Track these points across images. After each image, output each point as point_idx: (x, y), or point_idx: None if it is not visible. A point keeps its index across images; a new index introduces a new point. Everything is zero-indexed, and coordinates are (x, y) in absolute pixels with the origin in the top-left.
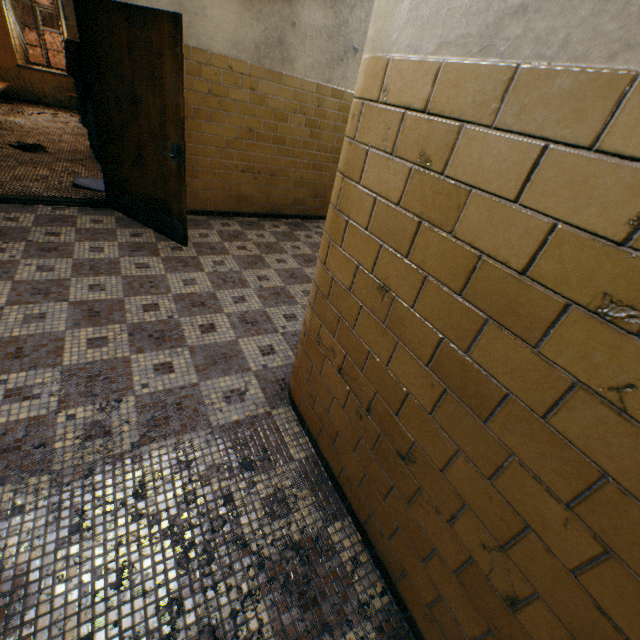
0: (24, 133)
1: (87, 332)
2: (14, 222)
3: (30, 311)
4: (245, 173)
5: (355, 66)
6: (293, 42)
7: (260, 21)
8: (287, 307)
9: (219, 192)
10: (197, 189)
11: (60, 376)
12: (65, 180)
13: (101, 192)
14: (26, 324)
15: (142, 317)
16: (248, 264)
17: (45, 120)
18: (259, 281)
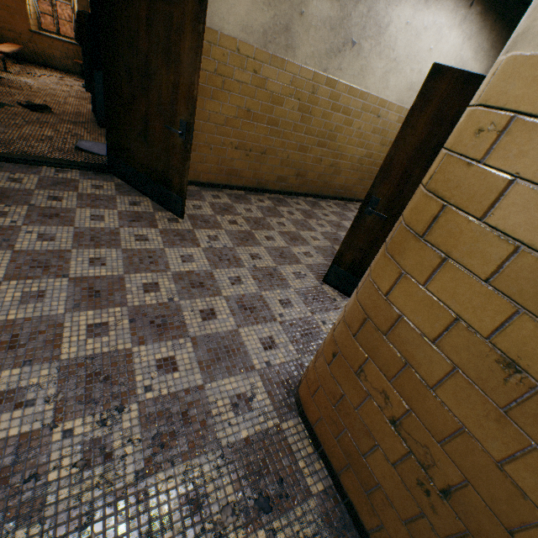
0: (32, 93)
1: (87, 316)
2: (18, 183)
3: (28, 288)
4: (238, 150)
5: (350, 58)
6: (298, 30)
7: (271, 7)
8: (281, 291)
9: (212, 165)
10: (193, 161)
11: (57, 374)
12: (68, 142)
13: (101, 156)
14: (23, 304)
15: (142, 299)
16: (240, 240)
17: (52, 82)
18: (252, 260)
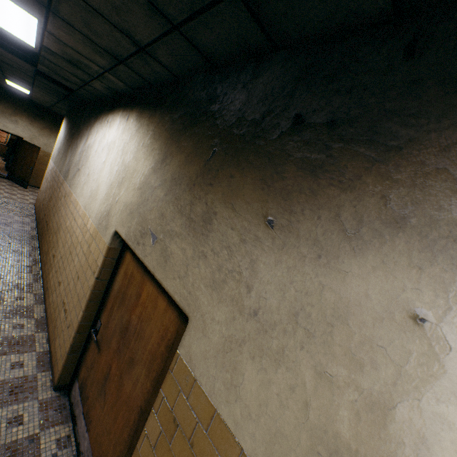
0: None
1: None
2: None
3: None
4: None
5: None
6: None
7: None
8: None
9: None
10: (38, 181)
11: None
12: None
13: (5, 176)
14: None
15: (9, 191)
16: None
17: None
18: None
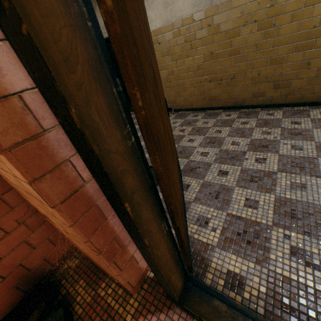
0: None
1: None
2: None
3: None
4: (211, 82)
5: None
6: None
7: None
8: None
9: (198, 97)
10: (187, 97)
11: None
12: None
13: None
14: None
15: None
16: None
17: None
18: None
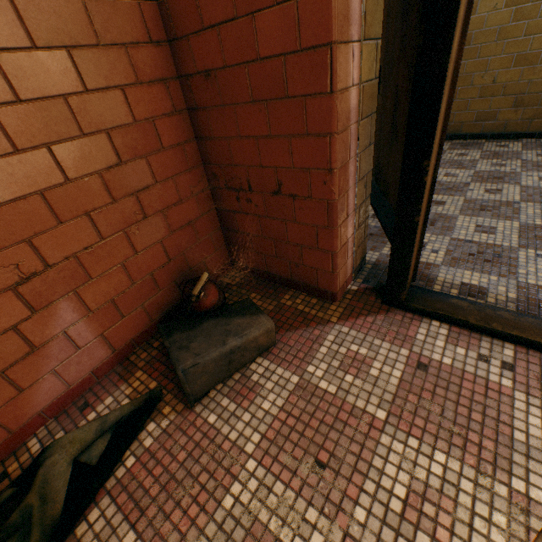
0: None
1: None
2: None
3: None
4: None
5: None
6: None
7: None
8: None
9: None
10: None
11: None
12: None
13: None
14: None
15: None
16: None
17: None
18: None
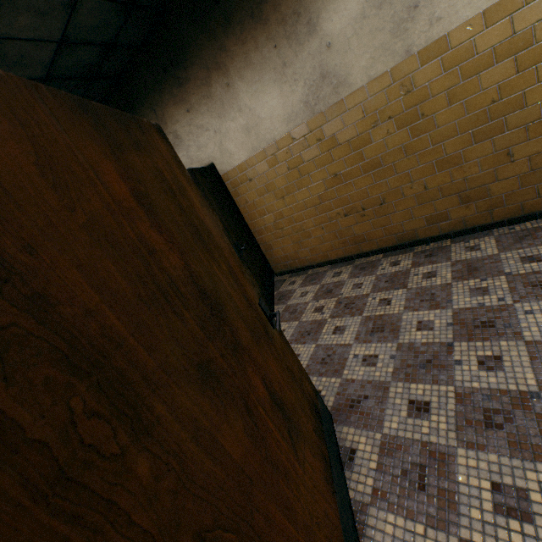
0: None
1: None
2: None
3: None
4: (349, 215)
5: None
6: (336, 62)
7: (297, 80)
8: None
9: (333, 241)
10: (314, 245)
11: None
12: None
13: None
14: None
15: None
16: (300, 335)
17: None
18: None
